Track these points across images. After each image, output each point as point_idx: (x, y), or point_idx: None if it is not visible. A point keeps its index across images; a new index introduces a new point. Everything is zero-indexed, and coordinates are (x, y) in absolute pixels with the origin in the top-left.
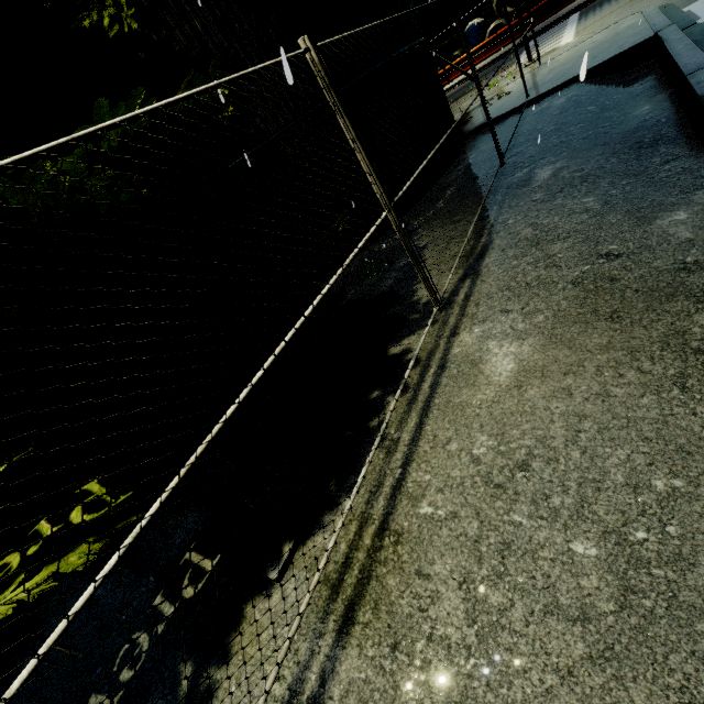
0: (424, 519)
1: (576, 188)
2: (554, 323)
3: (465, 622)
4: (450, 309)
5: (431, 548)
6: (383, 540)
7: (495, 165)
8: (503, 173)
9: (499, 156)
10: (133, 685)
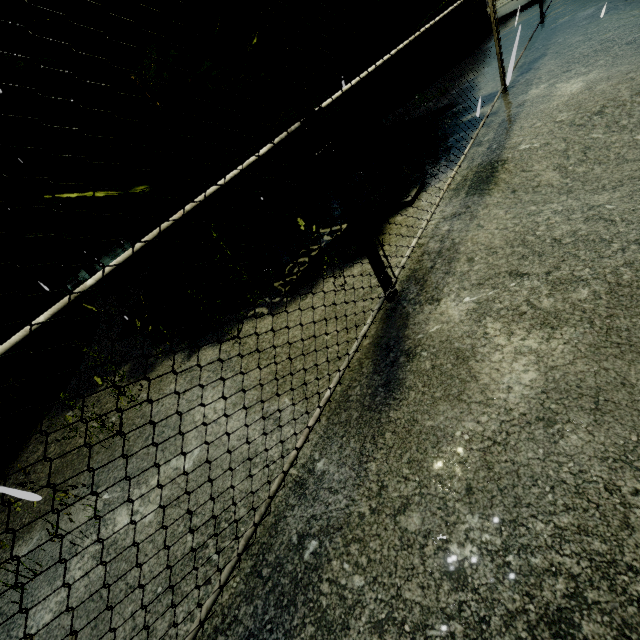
0: (523, 151)
1: (621, 10)
2: (614, 61)
3: (561, 179)
4: (513, 88)
5: (531, 161)
6: (493, 166)
7: (534, 25)
8: (543, 26)
9: (541, 13)
10: (308, 268)
